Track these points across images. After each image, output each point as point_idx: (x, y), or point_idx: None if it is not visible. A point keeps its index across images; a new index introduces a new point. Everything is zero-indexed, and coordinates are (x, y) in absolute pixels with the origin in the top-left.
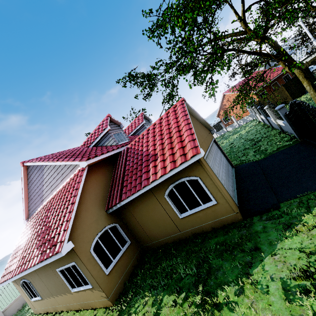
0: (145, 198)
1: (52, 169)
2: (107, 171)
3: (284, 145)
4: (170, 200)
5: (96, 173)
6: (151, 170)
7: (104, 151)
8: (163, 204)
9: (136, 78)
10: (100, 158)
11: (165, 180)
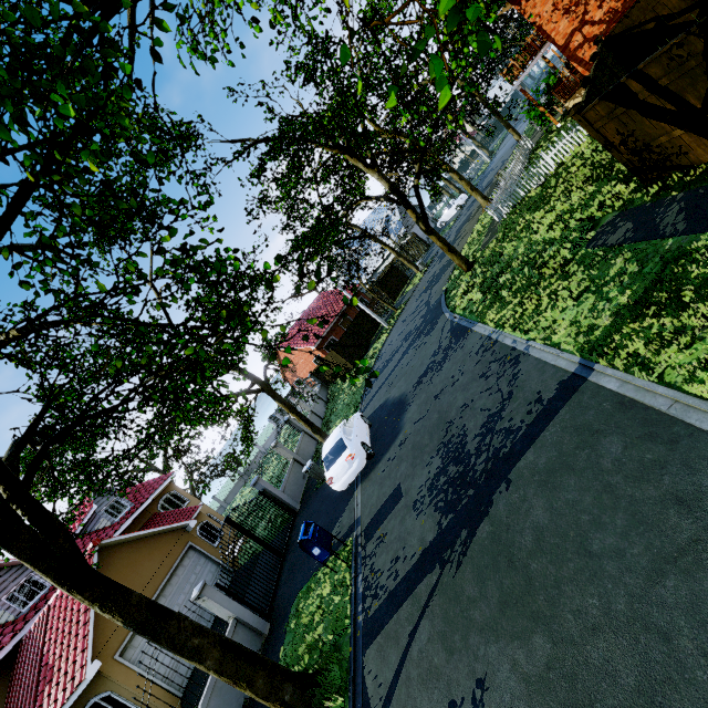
0: None
1: None
2: None
3: (287, 518)
4: None
5: None
6: (44, 704)
7: None
8: None
9: None
10: None
11: None
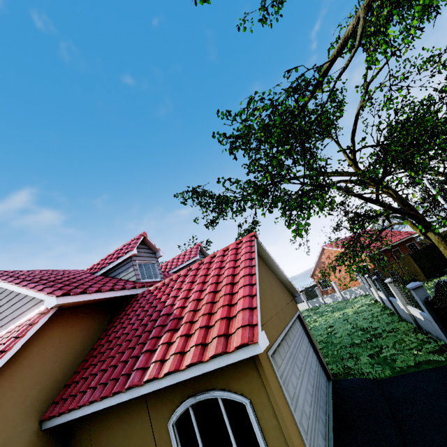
0: (129, 415)
1: (4, 296)
2: (95, 326)
3: (429, 359)
4: (177, 438)
5: (69, 324)
6: (159, 350)
7: (105, 288)
8: (160, 444)
9: (200, 196)
10: (89, 298)
11: (179, 384)
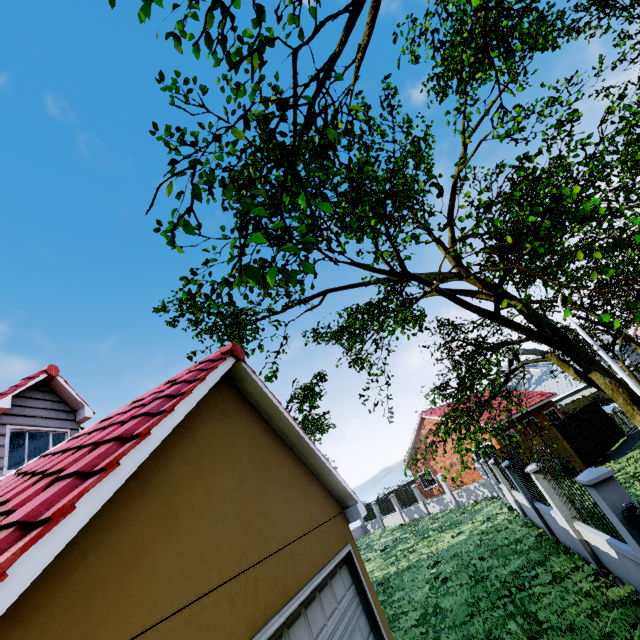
0: None
1: None
2: None
3: None
4: None
5: None
6: None
7: None
8: None
9: (195, 308)
10: None
11: None
